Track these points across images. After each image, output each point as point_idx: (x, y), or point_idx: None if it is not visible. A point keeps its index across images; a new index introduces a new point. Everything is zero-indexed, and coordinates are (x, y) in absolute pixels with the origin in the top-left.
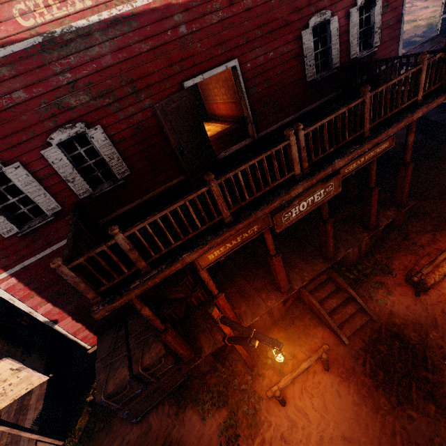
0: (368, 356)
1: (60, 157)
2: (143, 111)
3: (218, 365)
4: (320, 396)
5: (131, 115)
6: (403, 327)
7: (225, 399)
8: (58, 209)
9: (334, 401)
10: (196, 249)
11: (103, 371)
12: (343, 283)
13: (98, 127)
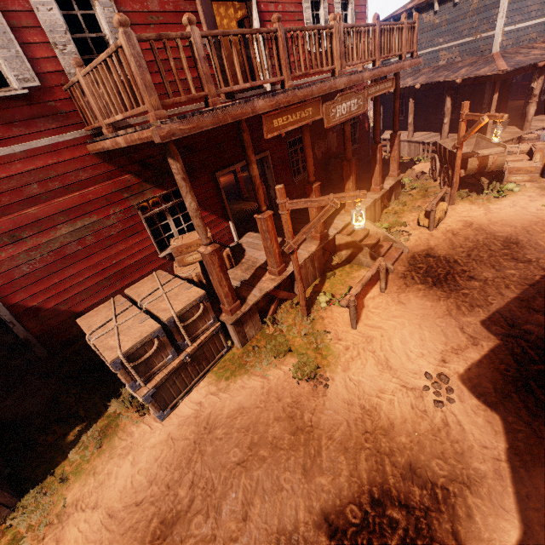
0: (413, 272)
1: (50, 6)
2: None
3: (267, 320)
4: (386, 310)
5: None
6: (430, 250)
7: (287, 348)
8: (35, 84)
9: (401, 307)
10: (267, 97)
11: (107, 337)
12: (373, 225)
13: None
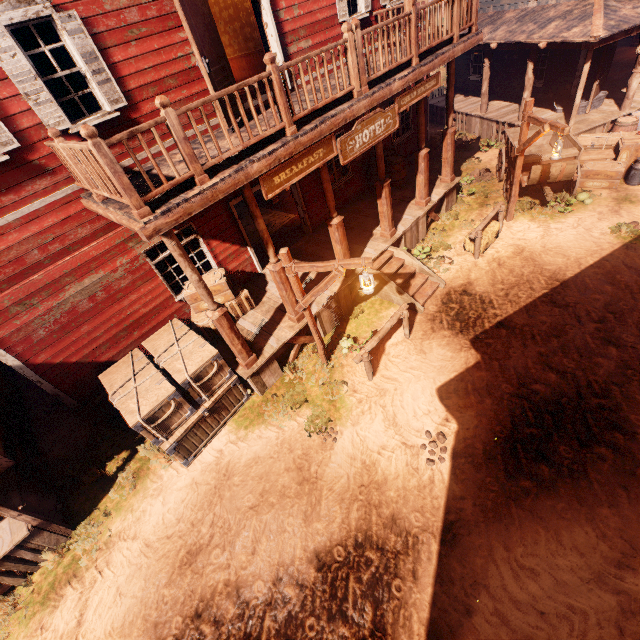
0: (443, 315)
1: (13, 52)
2: (139, 6)
3: (286, 369)
4: (406, 360)
5: (122, 7)
6: (469, 285)
7: (303, 399)
8: (14, 146)
9: (421, 358)
10: (262, 158)
11: (128, 399)
12: (408, 256)
13: (73, 13)
